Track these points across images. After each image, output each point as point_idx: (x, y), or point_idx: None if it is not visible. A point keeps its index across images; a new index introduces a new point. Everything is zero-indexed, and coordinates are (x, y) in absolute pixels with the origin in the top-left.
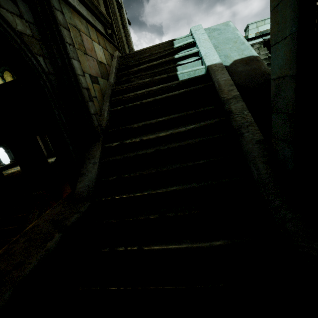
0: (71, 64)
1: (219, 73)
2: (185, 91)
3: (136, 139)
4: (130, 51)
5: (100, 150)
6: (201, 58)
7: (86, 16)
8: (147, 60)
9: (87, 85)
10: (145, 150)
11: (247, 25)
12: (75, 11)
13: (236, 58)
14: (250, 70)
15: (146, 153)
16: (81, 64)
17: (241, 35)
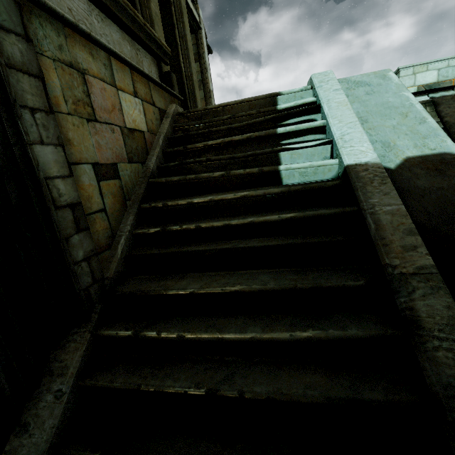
0: (30, 157)
1: (377, 190)
2: (294, 218)
3: (170, 334)
4: (205, 95)
5: (83, 351)
6: (331, 142)
7: (106, 44)
8: (224, 129)
9: (77, 194)
10: (185, 376)
11: (397, 69)
12: (79, 34)
13: (409, 153)
14: (447, 189)
15: (185, 394)
16: (72, 146)
17: (417, 102)
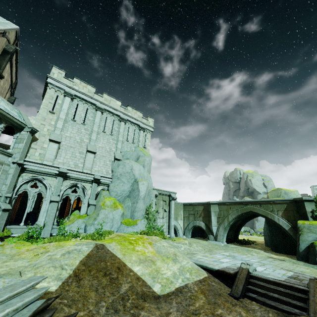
0: None
1: None
2: None
3: None
4: None
5: None
6: None
7: None
8: (2, 146)
9: None
10: None
11: None
12: None
13: None
14: None
15: None
16: None
17: None
